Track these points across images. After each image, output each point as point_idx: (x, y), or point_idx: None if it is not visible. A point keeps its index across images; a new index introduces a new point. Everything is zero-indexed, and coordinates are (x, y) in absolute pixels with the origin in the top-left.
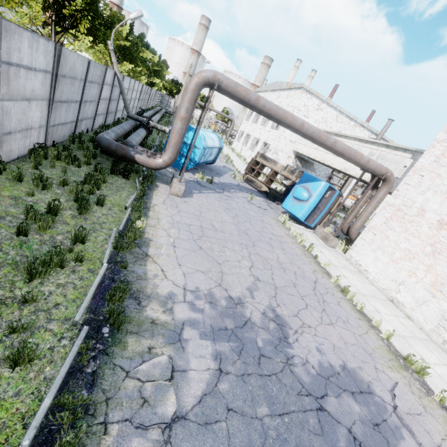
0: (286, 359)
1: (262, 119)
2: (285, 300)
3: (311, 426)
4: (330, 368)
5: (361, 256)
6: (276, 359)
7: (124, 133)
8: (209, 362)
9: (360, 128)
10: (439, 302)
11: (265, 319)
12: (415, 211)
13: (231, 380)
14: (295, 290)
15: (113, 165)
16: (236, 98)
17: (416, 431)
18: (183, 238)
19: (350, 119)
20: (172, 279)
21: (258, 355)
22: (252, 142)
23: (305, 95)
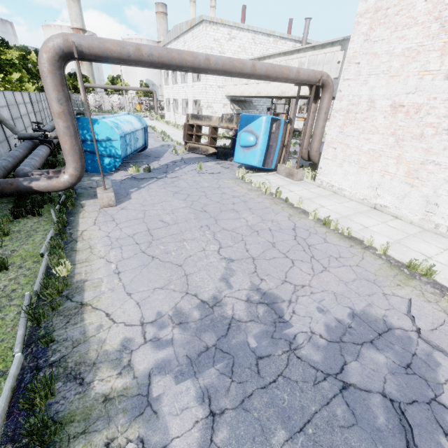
0: (288, 345)
1: (181, 76)
2: (267, 269)
3: (341, 419)
4: (338, 326)
5: (330, 177)
6: (277, 352)
7: (17, 161)
8: (195, 412)
9: (281, 42)
10: (419, 190)
11: (251, 307)
12: (365, 105)
13: (229, 420)
14: (276, 250)
15: (17, 207)
16: (112, 60)
17: (447, 347)
18: (128, 256)
19: (268, 36)
20: (123, 320)
21: (254, 362)
22: (182, 106)
23: (210, 28)
